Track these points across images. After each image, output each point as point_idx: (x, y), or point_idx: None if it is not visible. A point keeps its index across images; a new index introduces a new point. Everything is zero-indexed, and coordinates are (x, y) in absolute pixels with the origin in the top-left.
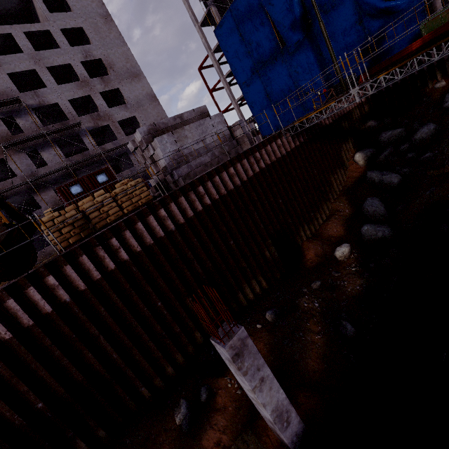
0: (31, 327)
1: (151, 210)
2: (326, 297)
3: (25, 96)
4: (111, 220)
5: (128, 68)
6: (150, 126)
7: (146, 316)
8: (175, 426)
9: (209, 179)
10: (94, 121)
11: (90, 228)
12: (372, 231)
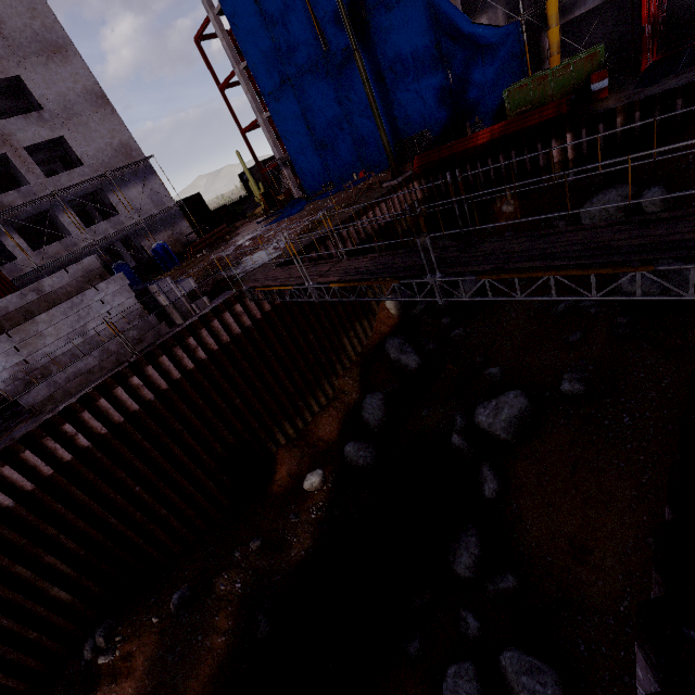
0: None
1: None
2: (260, 567)
3: None
4: None
5: (36, 31)
6: None
7: None
8: None
9: (86, 406)
10: None
11: None
12: (354, 456)
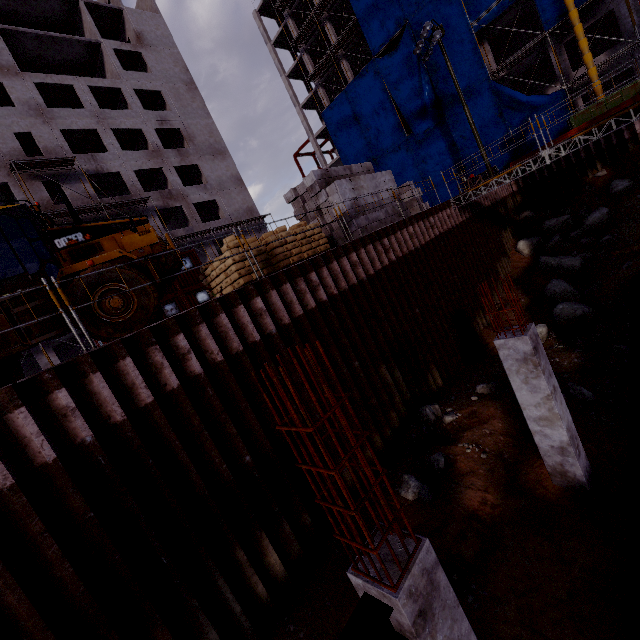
0: (241, 354)
1: (343, 251)
2: None
3: (79, 159)
4: (293, 261)
5: (211, 143)
6: (323, 171)
7: (345, 375)
8: (409, 502)
9: (392, 233)
10: (163, 200)
11: (273, 266)
12: (570, 310)
